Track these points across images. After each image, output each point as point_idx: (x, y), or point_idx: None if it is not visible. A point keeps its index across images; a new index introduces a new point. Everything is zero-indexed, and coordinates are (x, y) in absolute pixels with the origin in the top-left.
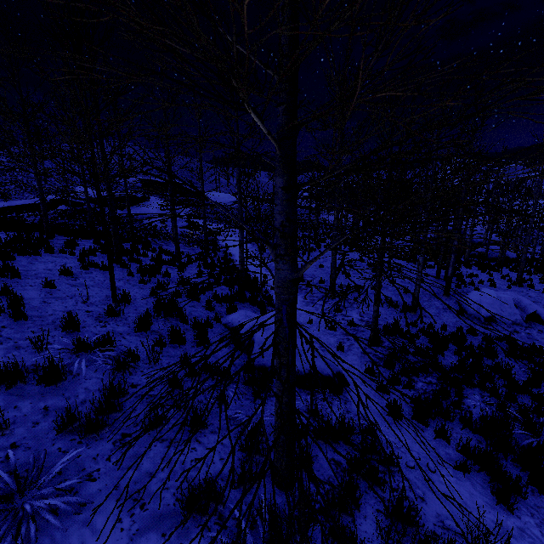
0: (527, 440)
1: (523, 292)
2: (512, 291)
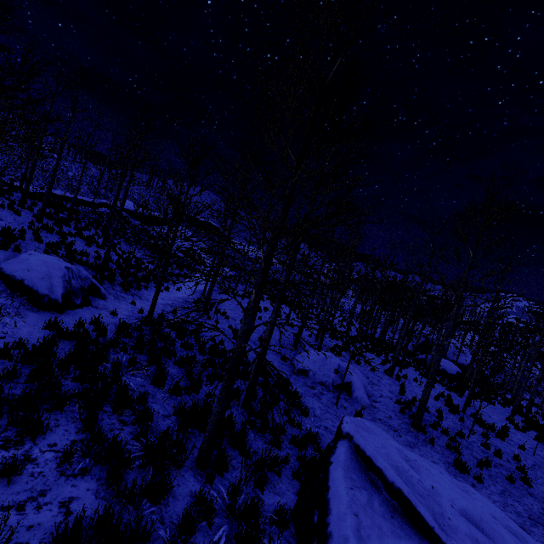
0: (100, 367)
1: (378, 377)
2: (368, 372)
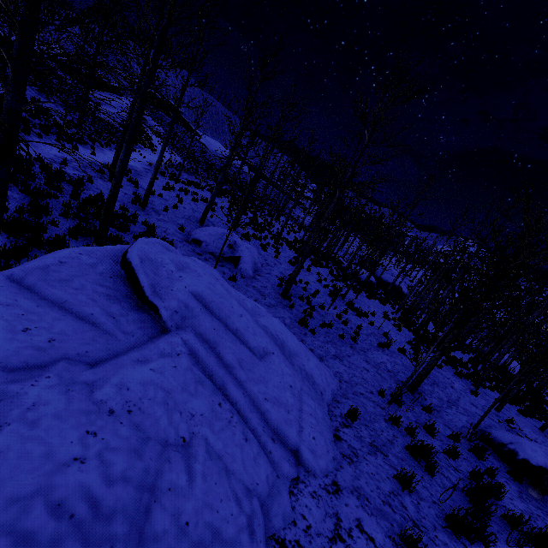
0: None
1: (278, 262)
2: (270, 257)
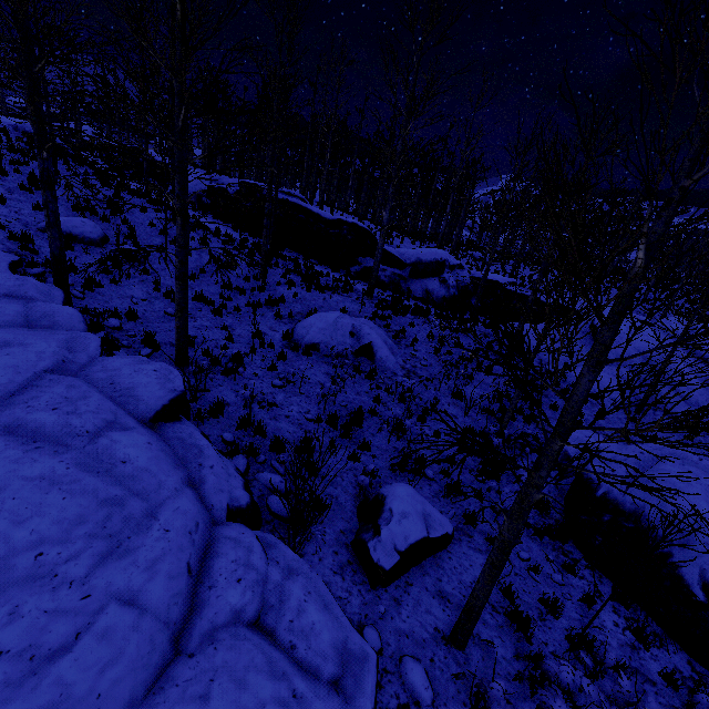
0: None
1: None
2: None
